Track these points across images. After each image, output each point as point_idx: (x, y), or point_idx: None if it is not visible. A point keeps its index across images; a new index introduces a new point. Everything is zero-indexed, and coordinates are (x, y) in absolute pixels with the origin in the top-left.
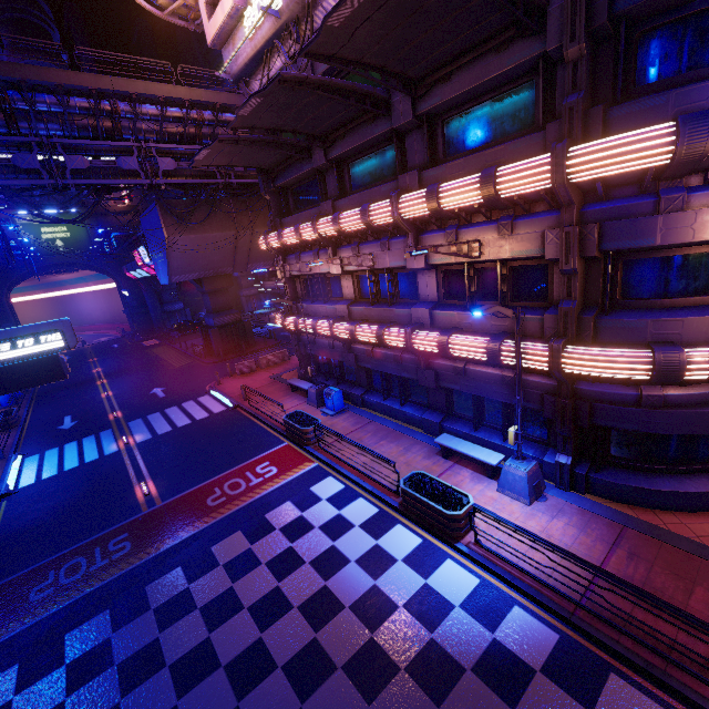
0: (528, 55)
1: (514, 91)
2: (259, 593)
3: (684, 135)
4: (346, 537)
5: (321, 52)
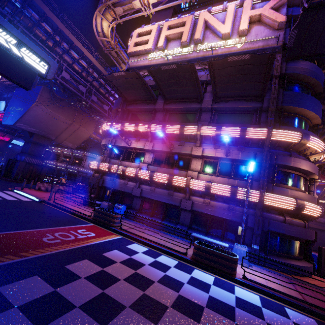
0: (256, 105)
1: (245, 114)
2: (132, 297)
3: (304, 136)
4: (170, 271)
5: (213, 66)
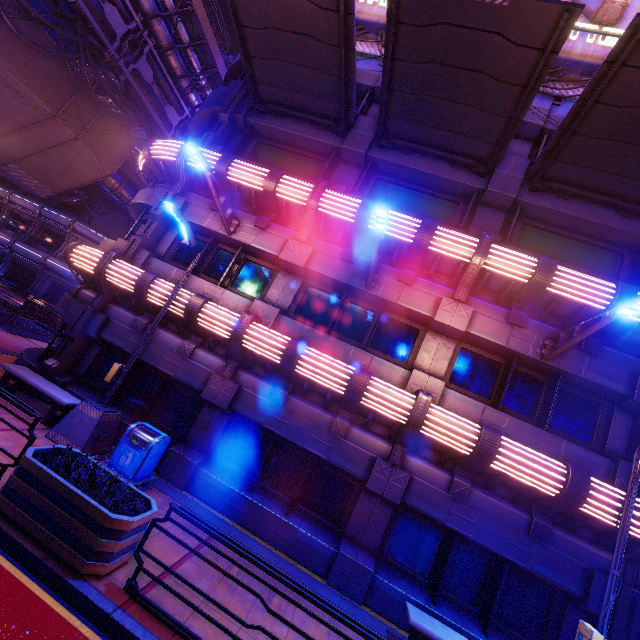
0: None
1: (598, 249)
2: None
3: None
4: None
5: (637, 45)
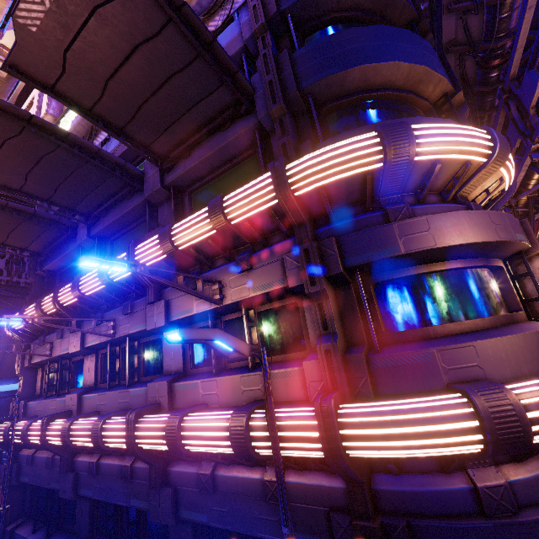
0: (246, 126)
1: (243, 163)
2: None
3: (386, 135)
4: None
5: (33, 75)
